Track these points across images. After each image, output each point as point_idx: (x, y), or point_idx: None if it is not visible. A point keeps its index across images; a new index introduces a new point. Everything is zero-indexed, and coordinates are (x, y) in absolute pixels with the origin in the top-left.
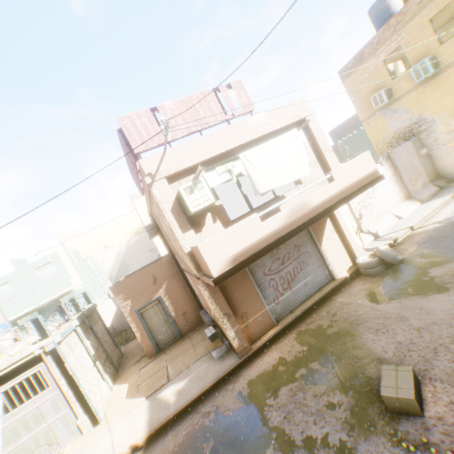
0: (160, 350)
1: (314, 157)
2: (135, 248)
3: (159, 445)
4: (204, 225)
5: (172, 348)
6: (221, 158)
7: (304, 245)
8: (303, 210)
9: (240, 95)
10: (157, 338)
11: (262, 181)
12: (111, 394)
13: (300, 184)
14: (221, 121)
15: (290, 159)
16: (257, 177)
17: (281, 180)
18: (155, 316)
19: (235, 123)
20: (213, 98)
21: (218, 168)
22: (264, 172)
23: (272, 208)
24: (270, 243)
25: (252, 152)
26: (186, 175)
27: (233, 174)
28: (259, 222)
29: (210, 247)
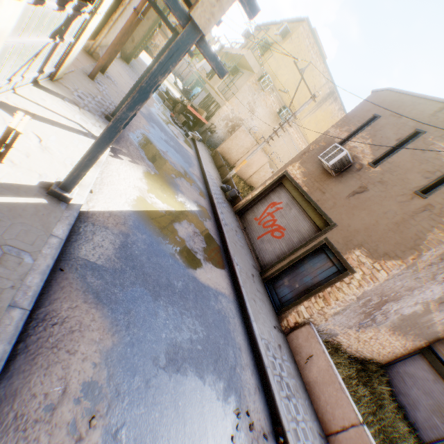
0: None
1: None
2: None
3: None
4: None
5: None
6: None
7: None
8: None
9: None
10: None
11: None
12: None
13: None
14: None
15: None
16: None
17: None
18: None
19: None
20: None
21: None
22: None
23: None
24: None
25: None
26: None
27: None
28: None
29: None
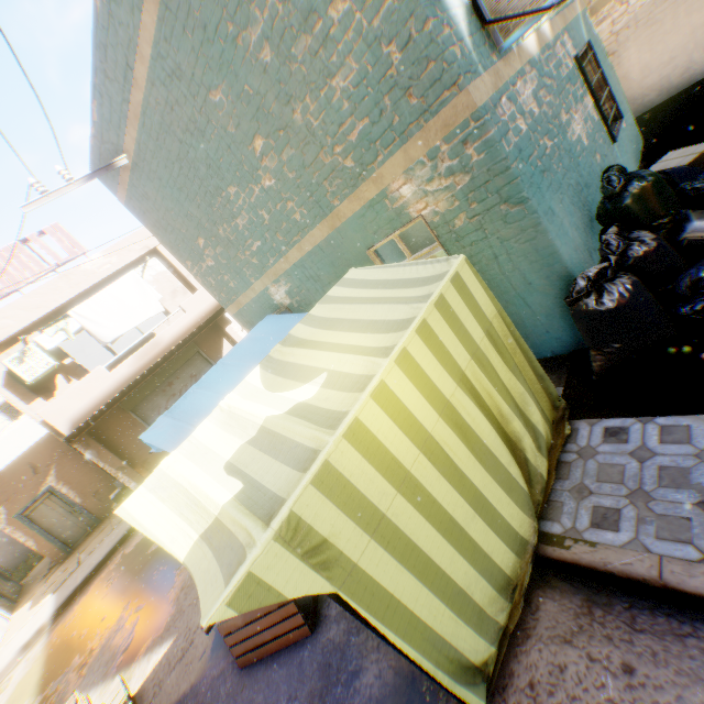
0: (74, 548)
1: (181, 285)
2: (16, 442)
3: (68, 611)
4: (58, 388)
5: (88, 538)
6: (59, 313)
7: (203, 373)
8: (156, 348)
9: (62, 240)
10: (64, 537)
11: (106, 332)
12: (11, 622)
13: (171, 316)
14: (45, 274)
15: (135, 302)
16: (99, 329)
17: (129, 325)
18: (52, 511)
19: (65, 273)
20: (26, 251)
21: (49, 330)
22: (105, 322)
23: (119, 356)
24: (126, 388)
25: (86, 305)
26: (16, 343)
27: (69, 332)
28: (108, 372)
29: (55, 411)
